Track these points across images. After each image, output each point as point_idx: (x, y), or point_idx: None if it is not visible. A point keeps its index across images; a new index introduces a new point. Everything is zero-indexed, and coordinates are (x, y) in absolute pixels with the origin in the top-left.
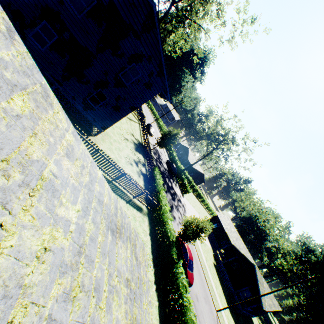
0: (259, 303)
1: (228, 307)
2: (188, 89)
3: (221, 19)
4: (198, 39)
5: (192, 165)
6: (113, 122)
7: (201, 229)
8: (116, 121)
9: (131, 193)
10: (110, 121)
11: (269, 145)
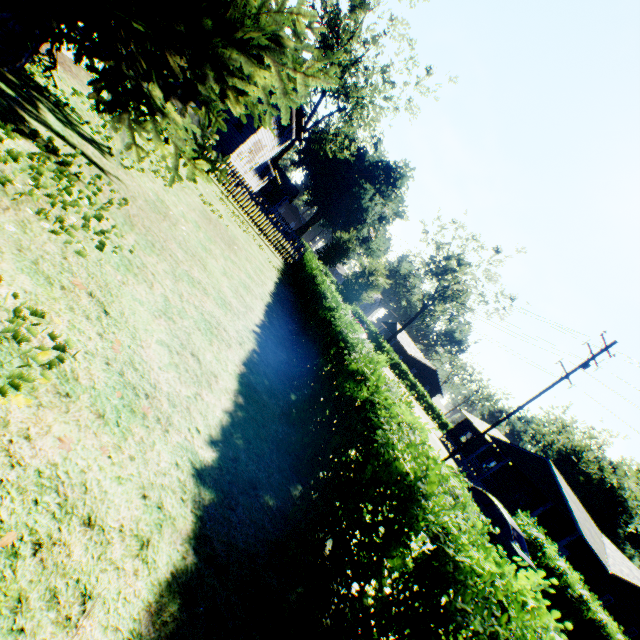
0: (574, 532)
1: (459, 449)
2: (375, 216)
3: (387, 81)
4: (362, 112)
5: (399, 330)
6: (236, 148)
7: (370, 273)
8: (239, 146)
9: (256, 224)
10: (231, 146)
11: (525, 252)
